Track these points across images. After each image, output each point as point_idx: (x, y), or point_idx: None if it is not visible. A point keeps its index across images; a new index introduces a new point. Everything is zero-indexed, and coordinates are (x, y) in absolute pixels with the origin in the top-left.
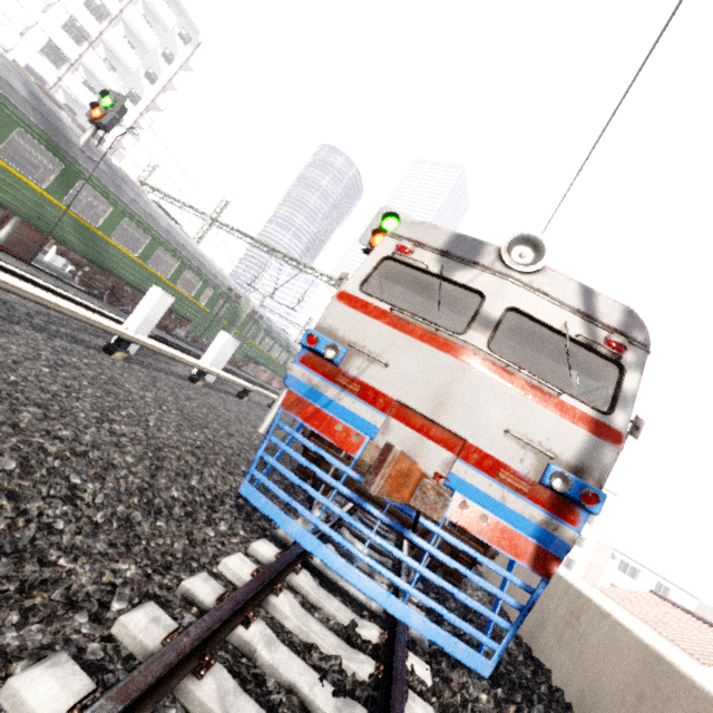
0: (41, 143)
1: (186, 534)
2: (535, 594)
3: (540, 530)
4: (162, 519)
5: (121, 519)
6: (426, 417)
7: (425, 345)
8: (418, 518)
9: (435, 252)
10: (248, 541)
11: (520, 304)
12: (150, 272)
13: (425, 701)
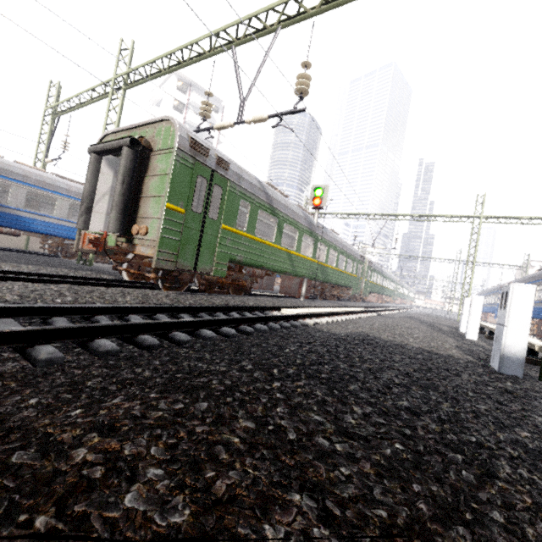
0: (308, 235)
1: None
2: None
3: None
4: None
5: None
6: None
7: None
8: None
9: None
10: None
11: None
12: (338, 271)
13: None
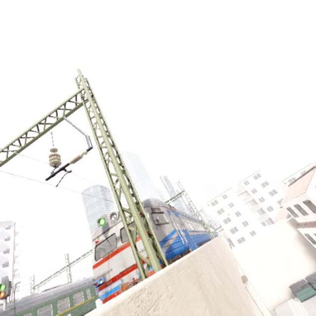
0: None
1: None
2: None
3: (159, 261)
4: None
5: None
6: (125, 269)
7: (113, 257)
8: None
9: (102, 234)
10: None
11: (121, 226)
12: (62, 314)
13: None
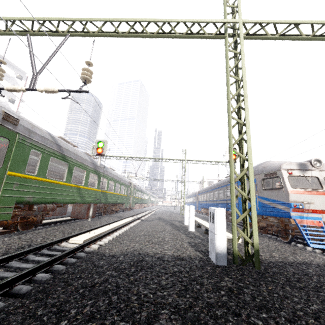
0: (93, 173)
1: None
2: None
3: None
4: None
5: None
6: None
7: (318, 195)
8: None
9: (297, 170)
10: (321, 255)
11: (324, 175)
12: (115, 194)
13: None
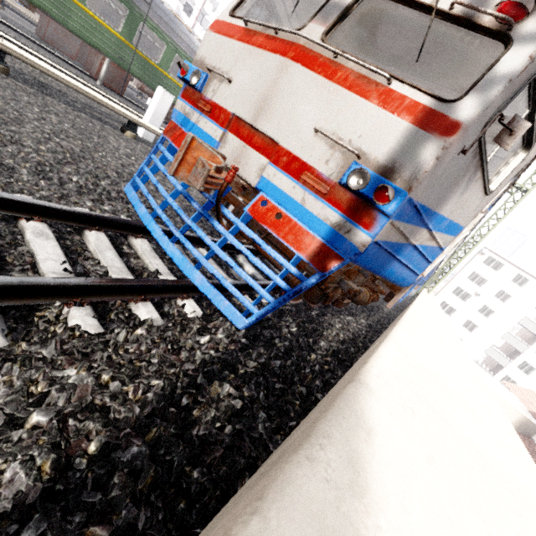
0: None
1: (63, 195)
2: (305, 282)
3: (332, 232)
4: (46, 182)
5: (6, 167)
6: (251, 126)
7: (261, 51)
8: (217, 206)
9: None
10: None
11: None
12: None
13: (167, 317)
